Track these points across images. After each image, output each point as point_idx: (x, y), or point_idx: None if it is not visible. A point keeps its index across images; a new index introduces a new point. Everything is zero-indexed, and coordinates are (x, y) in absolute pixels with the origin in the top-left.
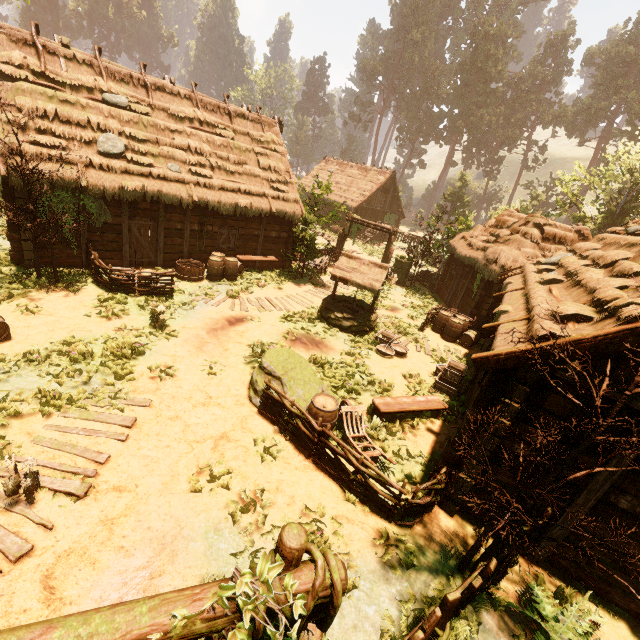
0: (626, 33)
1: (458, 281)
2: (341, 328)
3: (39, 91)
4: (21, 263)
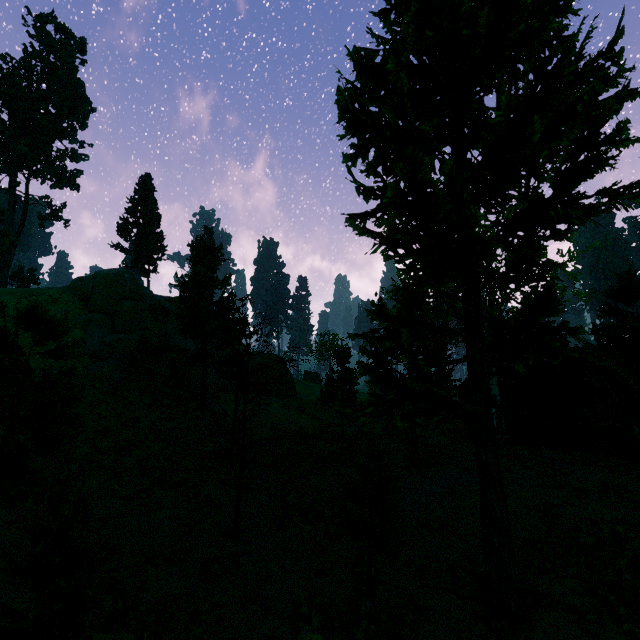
0: None
1: None
2: None
3: None
4: None
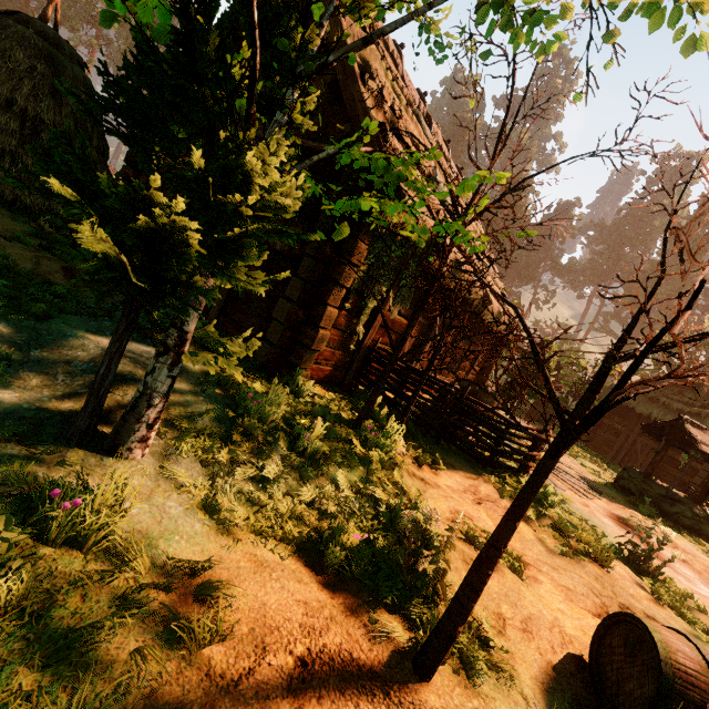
0: (621, 219)
1: (634, 439)
2: (698, 532)
3: (382, 63)
4: (273, 372)
